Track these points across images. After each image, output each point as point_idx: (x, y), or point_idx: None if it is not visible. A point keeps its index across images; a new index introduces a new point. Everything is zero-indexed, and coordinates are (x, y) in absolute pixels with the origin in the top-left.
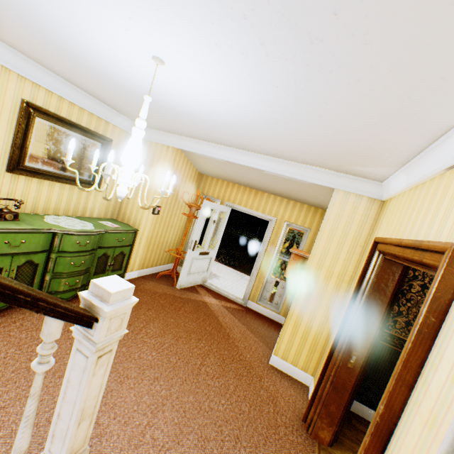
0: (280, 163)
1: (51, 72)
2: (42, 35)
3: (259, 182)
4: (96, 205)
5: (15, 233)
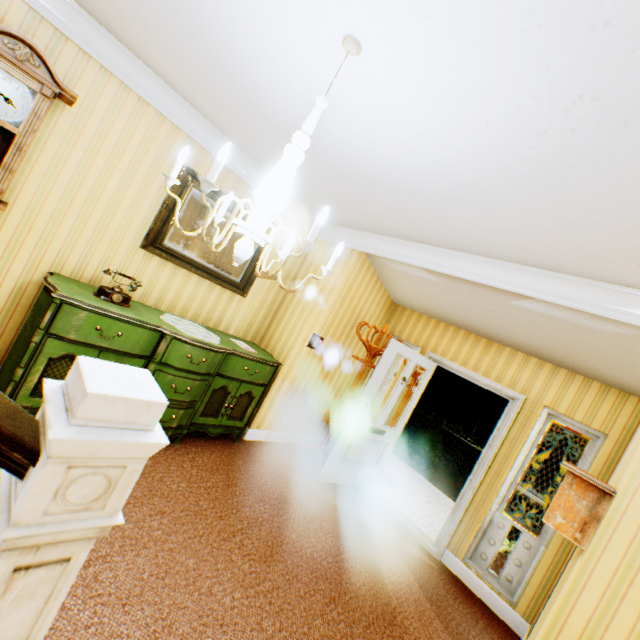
0: (552, 280)
1: (224, 136)
2: (212, 58)
3: (496, 324)
4: (236, 317)
5: (112, 319)
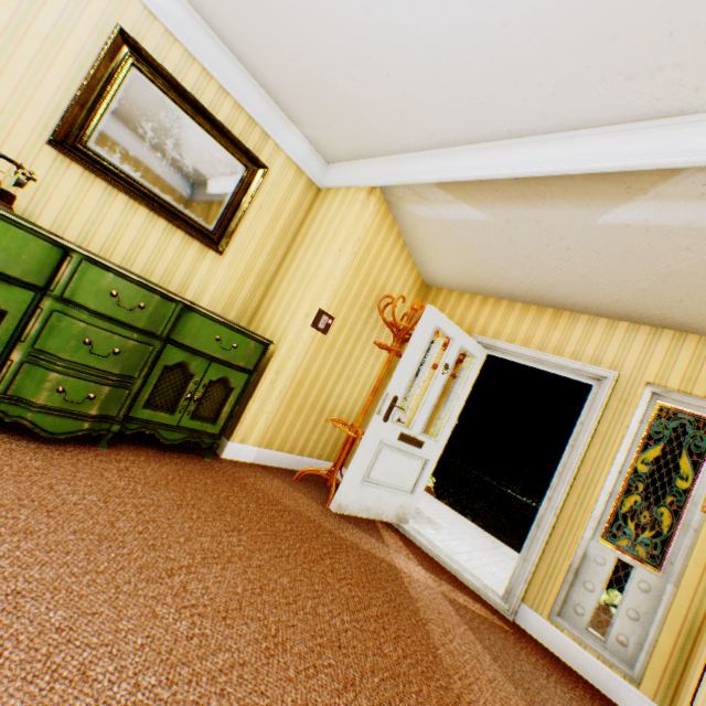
0: (680, 130)
1: None
2: None
3: (570, 274)
4: (210, 285)
5: None
